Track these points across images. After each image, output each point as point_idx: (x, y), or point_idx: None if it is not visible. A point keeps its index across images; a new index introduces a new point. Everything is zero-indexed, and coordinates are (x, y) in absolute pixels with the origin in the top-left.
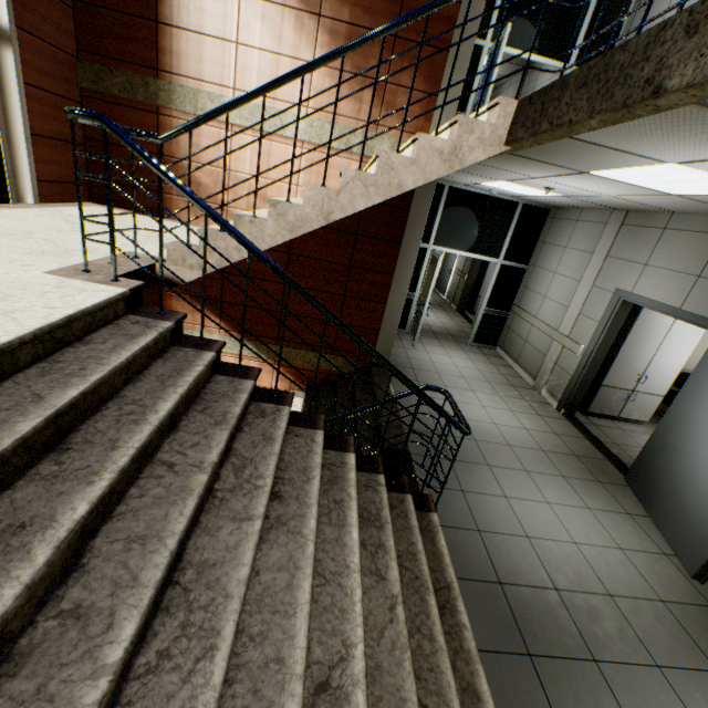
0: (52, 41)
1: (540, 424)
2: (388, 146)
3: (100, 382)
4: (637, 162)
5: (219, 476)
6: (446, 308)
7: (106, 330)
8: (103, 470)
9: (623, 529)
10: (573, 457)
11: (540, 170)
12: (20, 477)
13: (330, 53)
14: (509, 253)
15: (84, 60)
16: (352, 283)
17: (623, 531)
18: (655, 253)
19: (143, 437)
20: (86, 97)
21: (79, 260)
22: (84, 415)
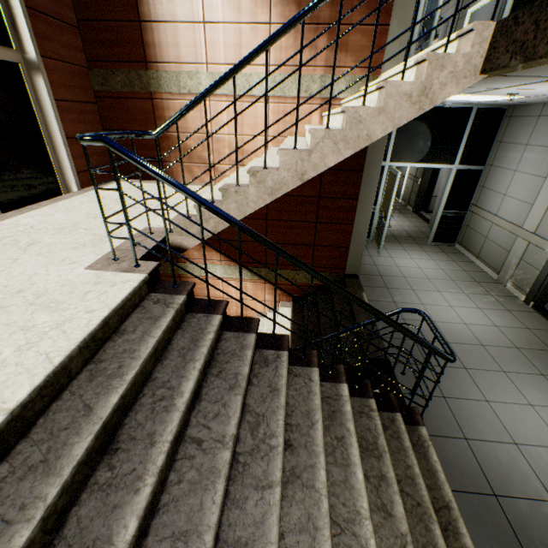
0: (68, 60)
1: (510, 319)
2: (344, 85)
3: (134, 379)
4: None
5: (238, 437)
6: (402, 210)
7: (135, 315)
8: (145, 473)
9: None
10: None
11: (509, 82)
12: (83, 488)
13: (290, 21)
14: (464, 158)
15: (93, 68)
16: (322, 211)
17: None
18: None
19: (173, 427)
20: (99, 98)
21: (109, 247)
22: (126, 407)
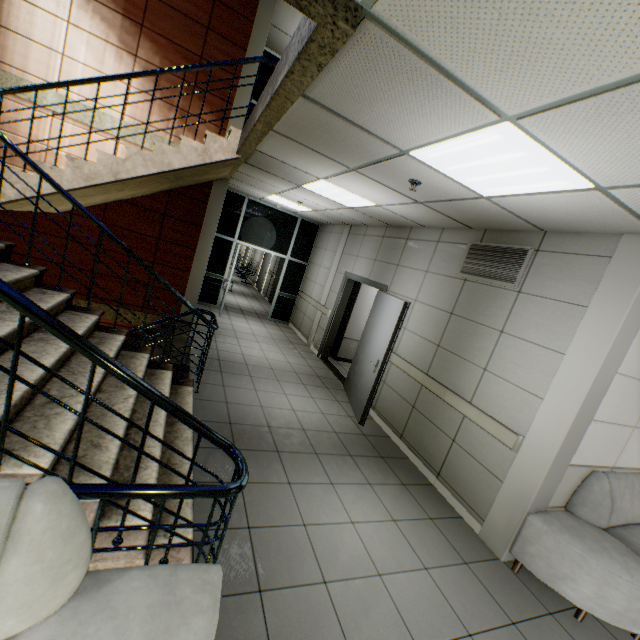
0: None
1: (301, 361)
2: None
3: None
4: (309, 177)
5: None
6: (260, 299)
7: None
8: None
9: (330, 406)
10: (316, 377)
11: (281, 183)
12: None
13: (120, 75)
14: (294, 253)
15: None
16: (161, 253)
17: (329, 407)
18: (361, 249)
19: None
20: None
21: None
22: None
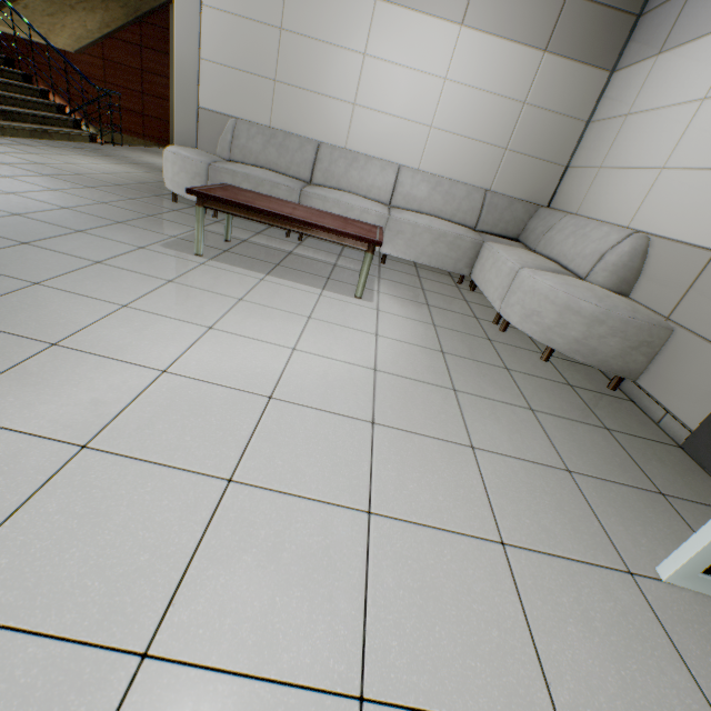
0: None
1: None
2: None
3: None
4: None
5: None
6: None
7: None
8: None
9: None
10: None
11: None
12: None
13: None
14: None
15: None
16: (146, 85)
17: None
18: None
19: None
20: None
21: None
22: None
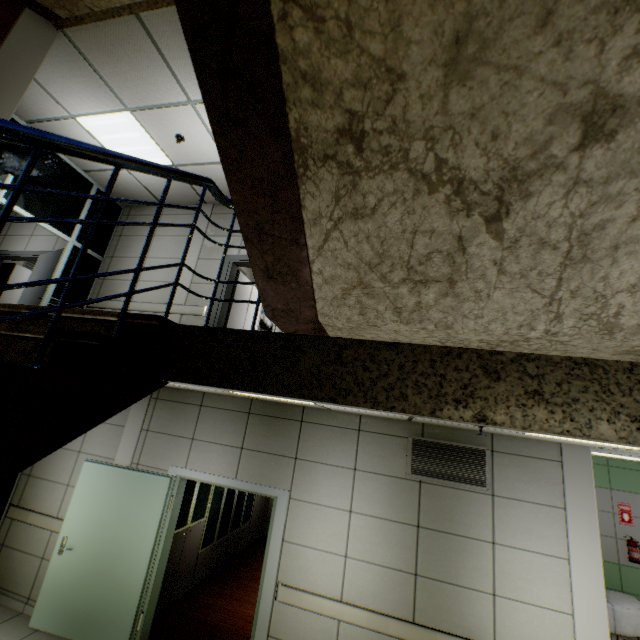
0: None
1: None
2: None
3: None
4: None
5: None
6: None
7: None
8: None
9: None
10: None
11: None
12: None
13: None
14: (84, 236)
15: None
16: None
17: None
18: None
19: None
20: None
21: None
22: None
